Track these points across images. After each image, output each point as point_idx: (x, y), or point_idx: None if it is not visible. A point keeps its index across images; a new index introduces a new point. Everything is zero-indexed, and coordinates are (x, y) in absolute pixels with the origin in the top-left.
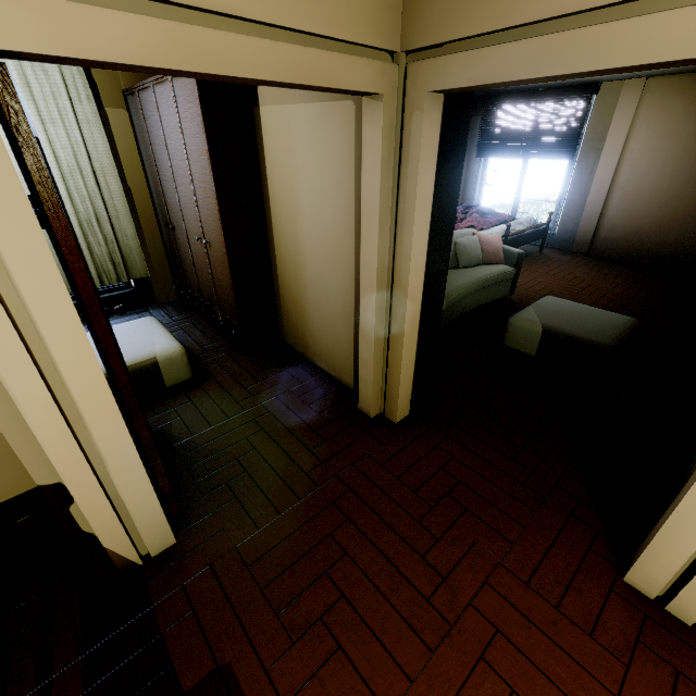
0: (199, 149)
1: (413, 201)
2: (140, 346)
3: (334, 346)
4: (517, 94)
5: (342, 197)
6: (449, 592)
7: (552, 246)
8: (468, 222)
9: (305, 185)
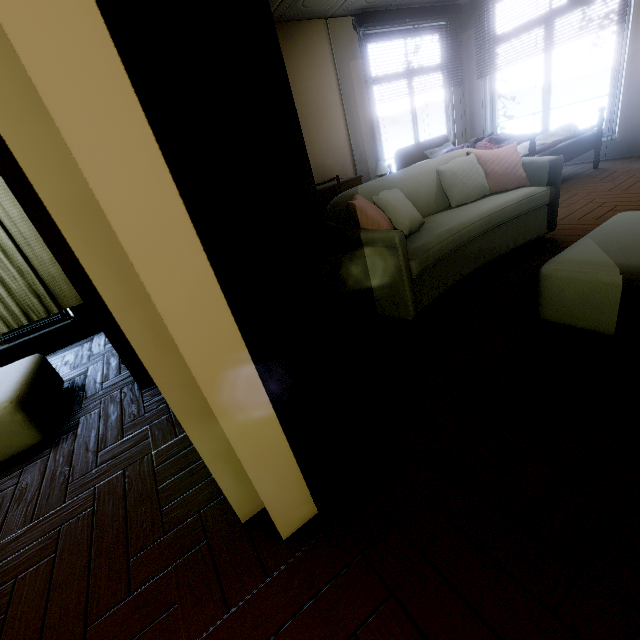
0: None
1: None
2: None
3: None
4: None
5: None
6: None
7: (614, 156)
8: None
9: None
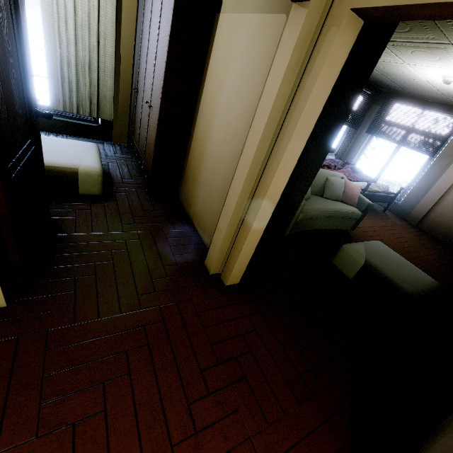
0: (166, 31)
1: (301, 110)
2: (72, 157)
3: (207, 212)
4: (411, 98)
5: (250, 97)
6: (194, 447)
7: (393, 211)
8: (342, 171)
9: (229, 82)
